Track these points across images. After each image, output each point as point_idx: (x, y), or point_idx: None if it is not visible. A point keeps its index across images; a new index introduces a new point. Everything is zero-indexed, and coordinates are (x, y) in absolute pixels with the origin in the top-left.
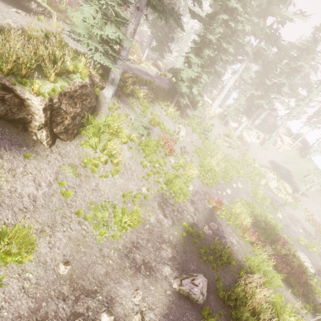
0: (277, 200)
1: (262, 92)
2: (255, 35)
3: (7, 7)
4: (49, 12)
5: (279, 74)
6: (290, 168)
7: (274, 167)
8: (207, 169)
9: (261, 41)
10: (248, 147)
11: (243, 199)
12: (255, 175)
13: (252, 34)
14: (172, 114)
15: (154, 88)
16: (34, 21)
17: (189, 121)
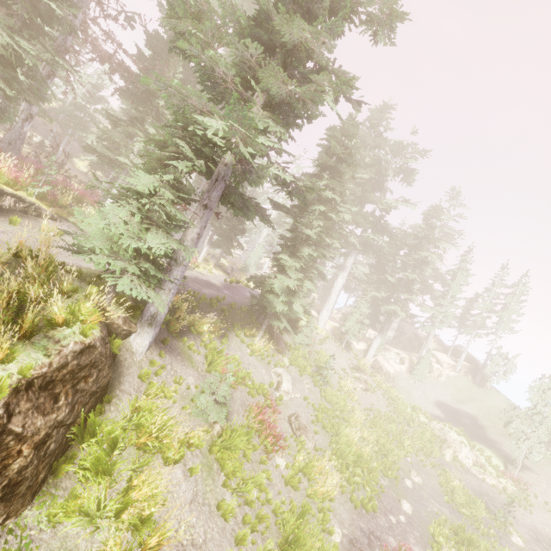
0: (490, 495)
1: (386, 292)
2: (359, 225)
3: None
4: (38, 209)
5: (401, 267)
6: (473, 412)
7: (447, 414)
8: (351, 461)
9: (365, 230)
10: (394, 382)
11: (440, 519)
12: (429, 443)
13: (354, 223)
14: (262, 349)
15: (226, 308)
16: None
17: (291, 355)
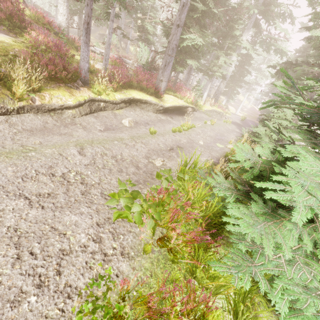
0: None
1: None
2: None
3: (182, 118)
4: (194, 109)
5: None
6: None
7: None
8: None
9: None
10: None
11: None
12: None
13: None
14: None
15: None
16: (207, 127)
17: None
